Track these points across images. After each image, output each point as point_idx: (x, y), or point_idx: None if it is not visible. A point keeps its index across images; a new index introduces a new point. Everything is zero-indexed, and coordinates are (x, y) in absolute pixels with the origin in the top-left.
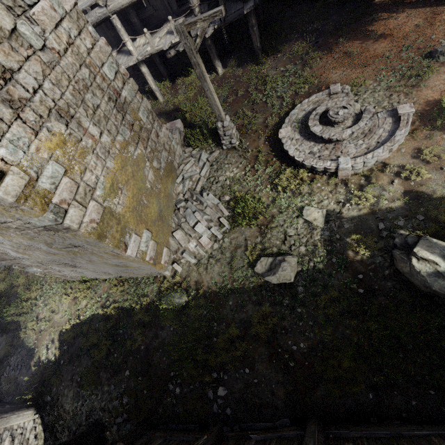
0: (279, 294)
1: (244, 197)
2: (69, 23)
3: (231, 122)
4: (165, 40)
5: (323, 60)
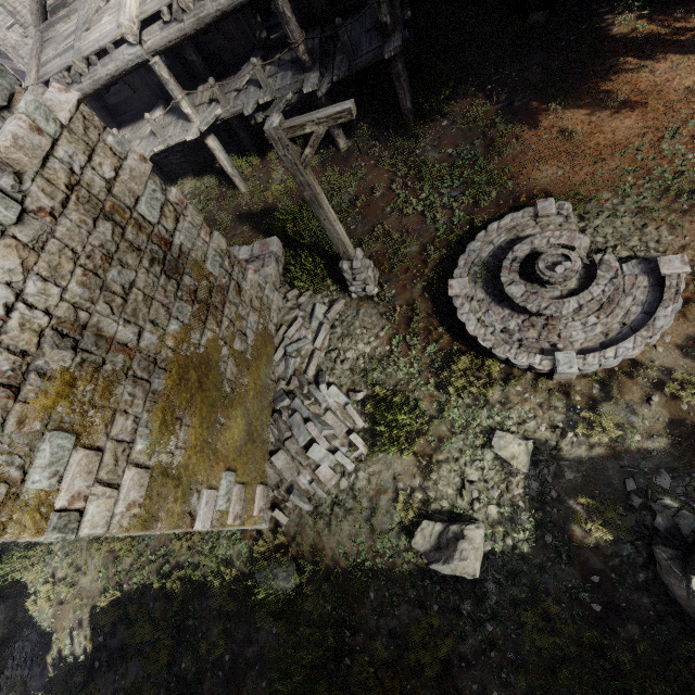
0: (455, 591)
1: (390, 400)
2: (70, 144)
3: (364, 258)
4: (247, 97)
5: (522, 142)
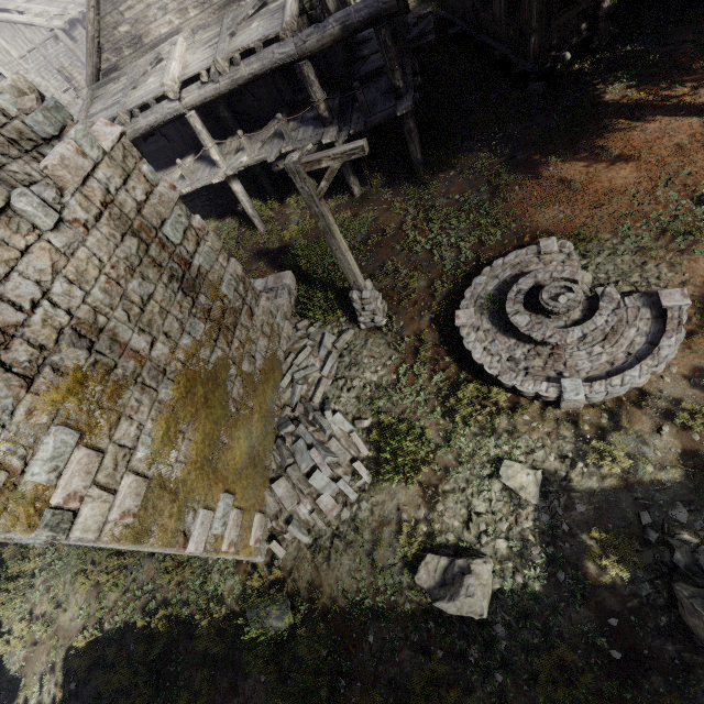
0: (461, 635)
1: (396, 427)
2: (109, 168)
3: (374, 289)
4: (271, 147)
5: (525, 189)
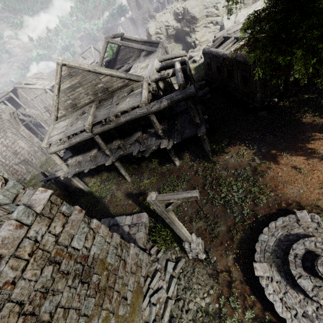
0: None
1: None
2: (39, 224)
3: (196, 238)
4: (135, 147)
5: (272, 170)
